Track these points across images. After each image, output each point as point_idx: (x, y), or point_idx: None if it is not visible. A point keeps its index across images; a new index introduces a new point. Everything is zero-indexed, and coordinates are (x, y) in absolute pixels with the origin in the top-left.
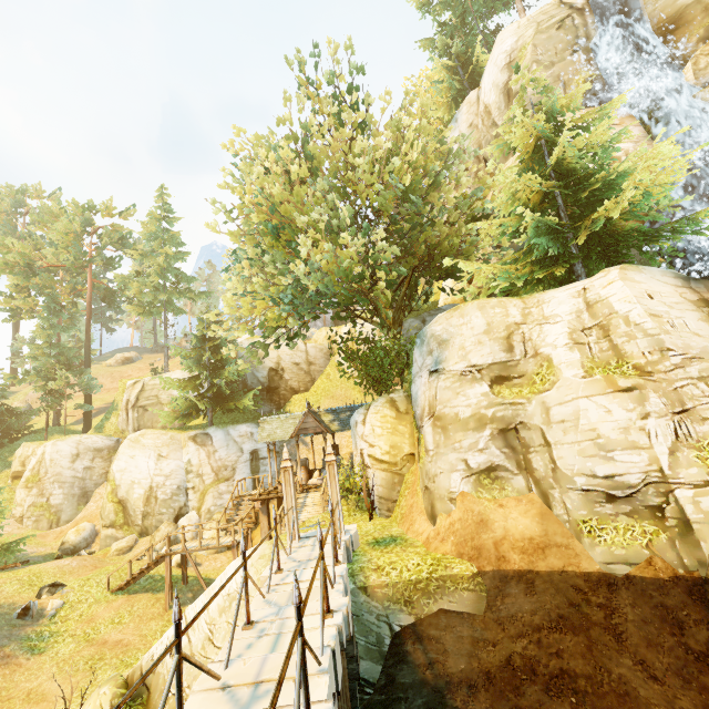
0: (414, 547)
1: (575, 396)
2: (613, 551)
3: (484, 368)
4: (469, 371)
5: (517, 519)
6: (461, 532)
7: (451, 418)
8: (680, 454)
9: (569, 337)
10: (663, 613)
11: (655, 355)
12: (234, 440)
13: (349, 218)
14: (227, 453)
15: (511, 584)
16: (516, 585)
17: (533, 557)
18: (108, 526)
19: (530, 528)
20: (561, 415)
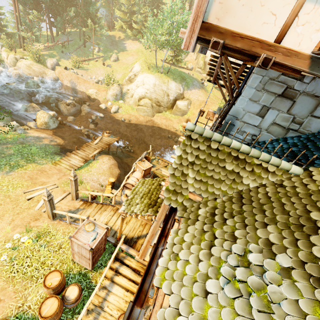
0: None
1: None
2: None
3: None
4: None
5: None
6: None
7: None
8: None
9: None
10: None
11: None
12: None
13: None
14: (241, 62)
15: None
16: None
17: None
18: (199, 68)
19: None
20: None
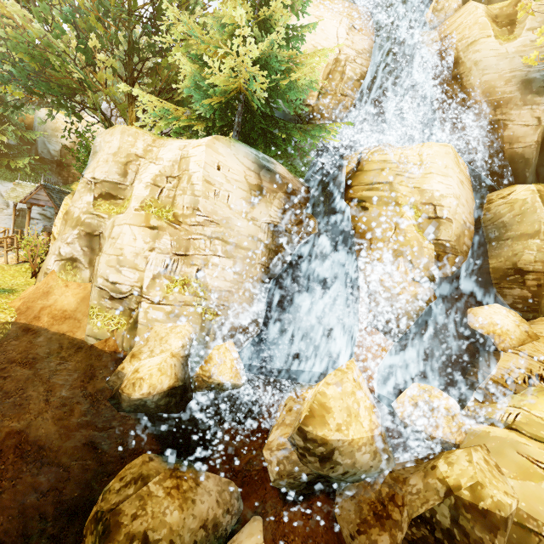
0: (4, 298)
1: (125, 222)
2: (94, 329)
3: (99, 182)
4: (91, 182)
5: (68, 297)
6: (31, 295)
7: (71, 215)
8: (158, 281)
9: (154, 178)
10: (88, 369)
11: (189, 210)
12: (0, 193)
13: (97, 6)
14: None
15: (28, 334)
16: (30, 335)
17: (56, 322)
18: None
19: (70, 305)
20: (115, 234)
